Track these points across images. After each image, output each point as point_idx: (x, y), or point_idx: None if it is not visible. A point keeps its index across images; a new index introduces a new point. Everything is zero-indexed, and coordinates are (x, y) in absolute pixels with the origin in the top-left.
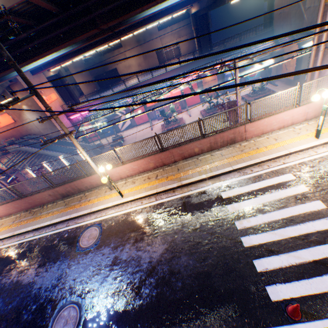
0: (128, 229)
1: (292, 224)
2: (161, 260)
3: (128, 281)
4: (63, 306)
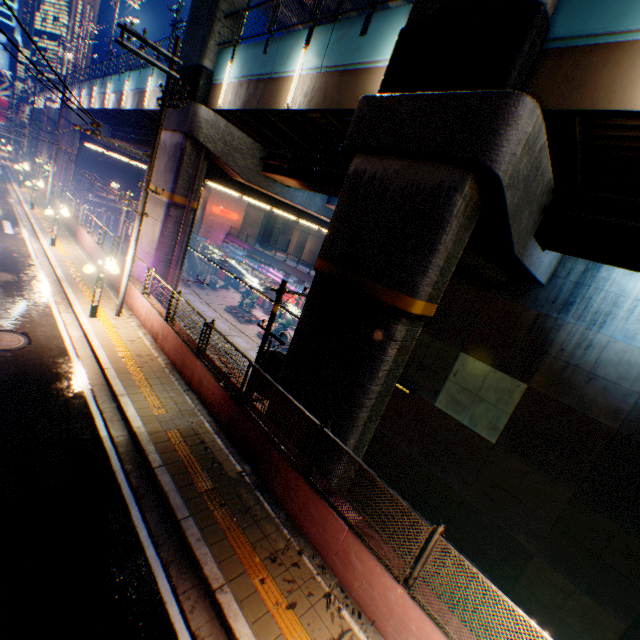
0: None
1: None
2: None
3: None
4: None
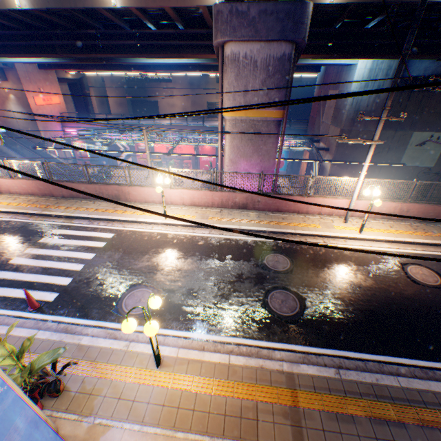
0: None
1: (57, 260)
2: None
3: None
4: None
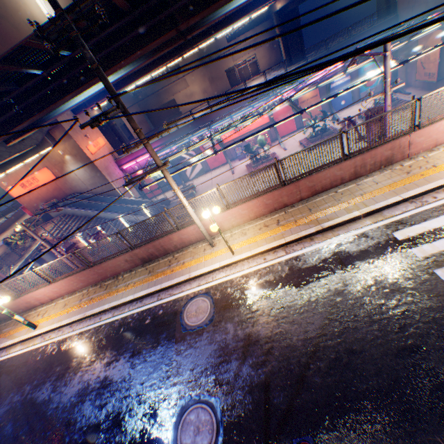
0: (255, 296)
1: None
2: (325, 334)
3: (279, 367)
4: (185, 408)
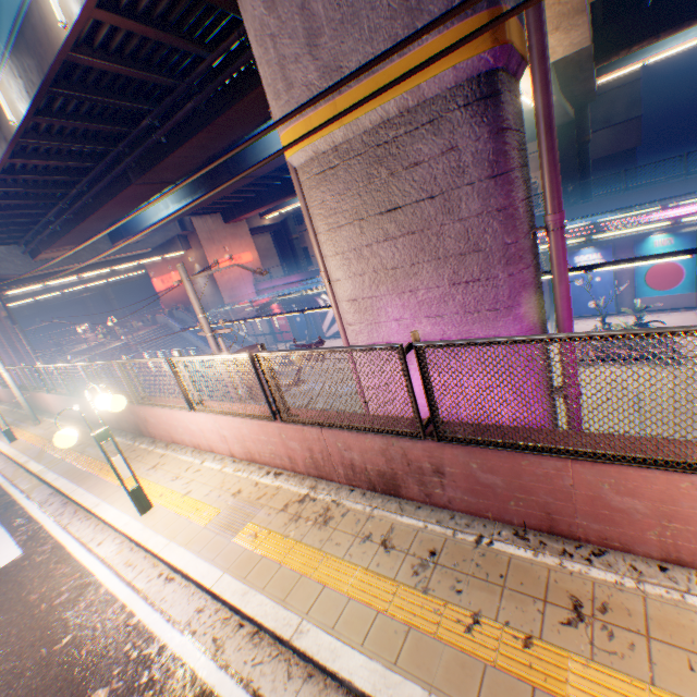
0: None
1: None
2: None
3: None
4: None
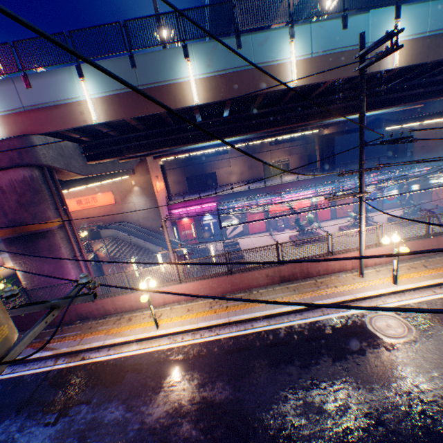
0: None
1: None
2: None
3: None
4: None
